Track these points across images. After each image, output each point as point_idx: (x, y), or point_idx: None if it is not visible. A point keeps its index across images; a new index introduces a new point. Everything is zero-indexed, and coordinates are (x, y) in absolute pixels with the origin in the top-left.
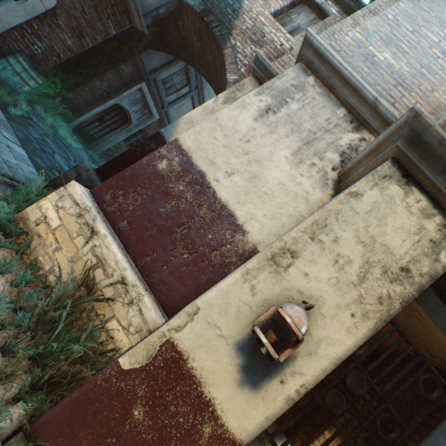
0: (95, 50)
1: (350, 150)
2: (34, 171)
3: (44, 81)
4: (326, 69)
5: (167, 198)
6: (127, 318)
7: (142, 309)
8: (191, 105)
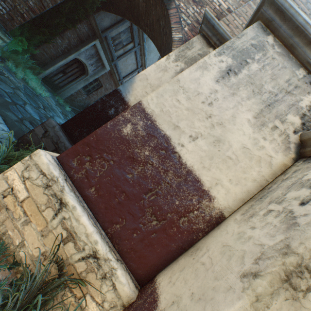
0: (55, 11)
1: (310, 112)
2: (5, 128)
3: (10, 39)
4: (288, 27)
5: (133, 164)
6: (101, 293)
7: (115, 284)
8: (134, 58)
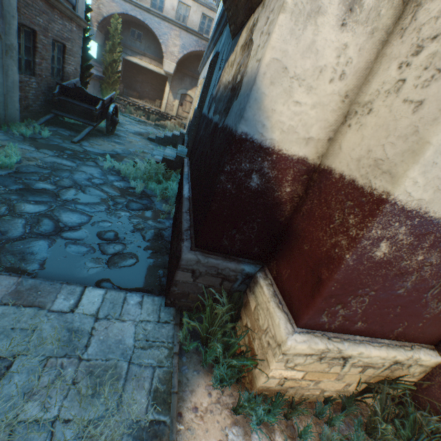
0: None
1: None
2: (135, 299)
3: None
4: None
5: (403, 279)
6: (409, 372)
7: (421, 363)
8: None
